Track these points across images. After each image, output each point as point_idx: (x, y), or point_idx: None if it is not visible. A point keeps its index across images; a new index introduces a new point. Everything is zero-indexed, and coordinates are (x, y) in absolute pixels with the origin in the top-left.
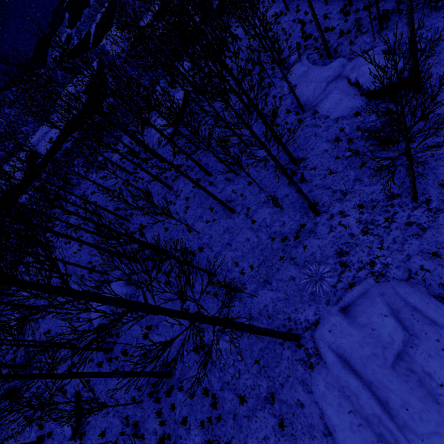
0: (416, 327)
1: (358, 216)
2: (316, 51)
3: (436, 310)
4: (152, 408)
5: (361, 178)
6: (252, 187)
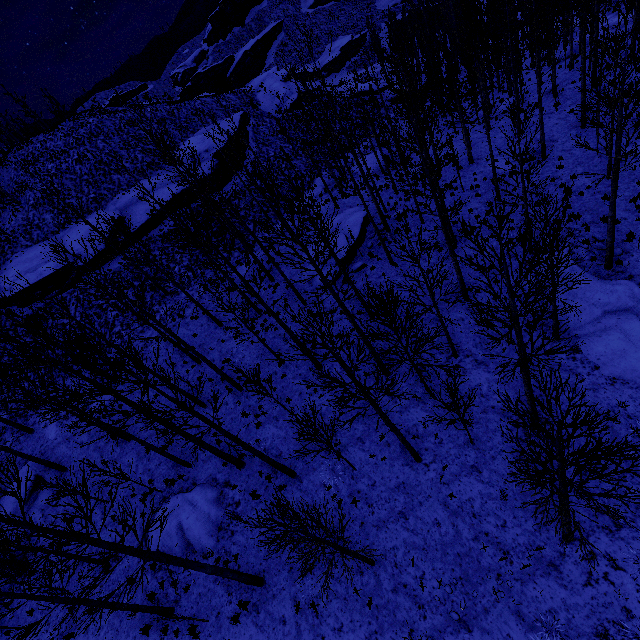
0: None
1: None
2: (586, 246)
3: None
4: None
5: None
6: (454, 429)
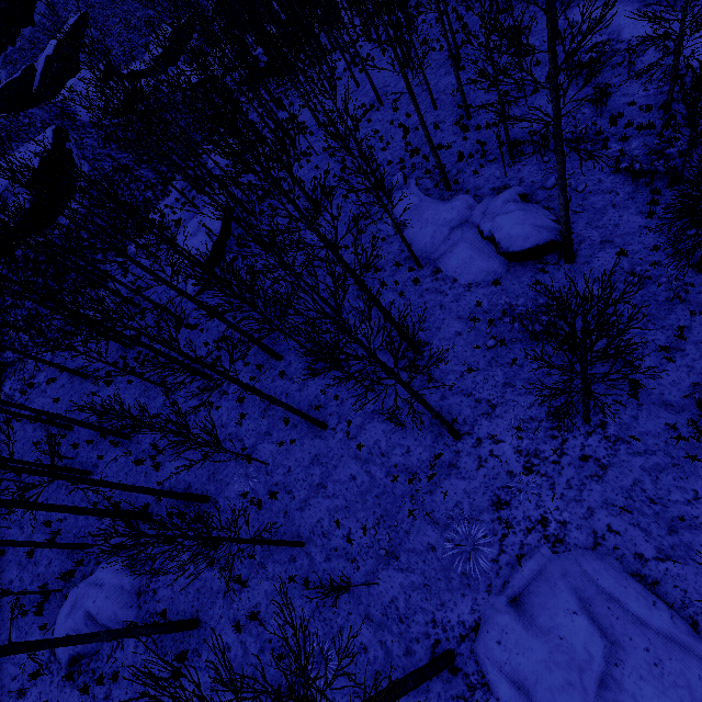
0: (617, 629)
1: (515, 442)
2: (429, 176)
3: (637, 598)
4: None
5: (513, 382)
6: (352, 385)
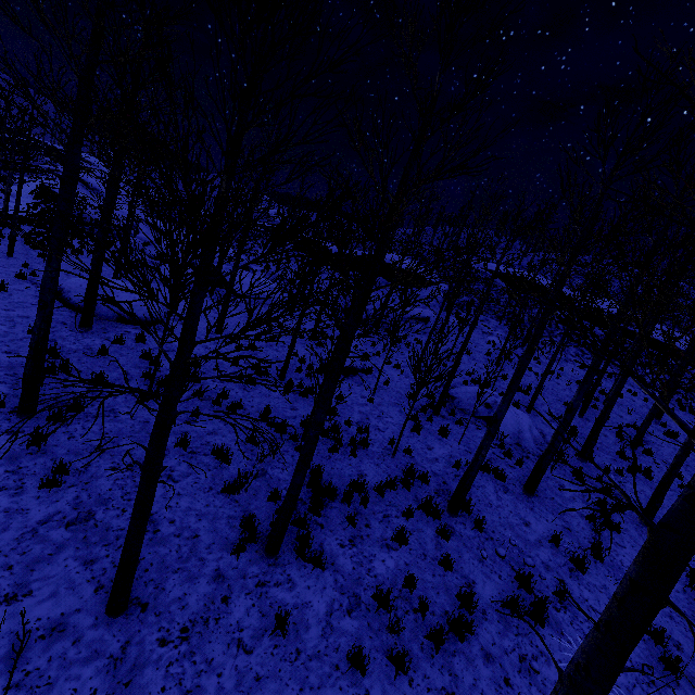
0: None
1: None
2: None
3: None
4: (389, 472)
5: None
6: None
